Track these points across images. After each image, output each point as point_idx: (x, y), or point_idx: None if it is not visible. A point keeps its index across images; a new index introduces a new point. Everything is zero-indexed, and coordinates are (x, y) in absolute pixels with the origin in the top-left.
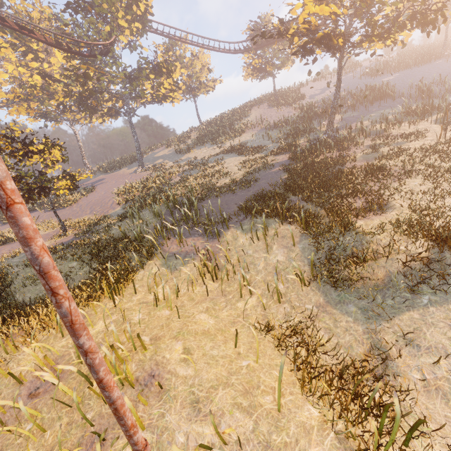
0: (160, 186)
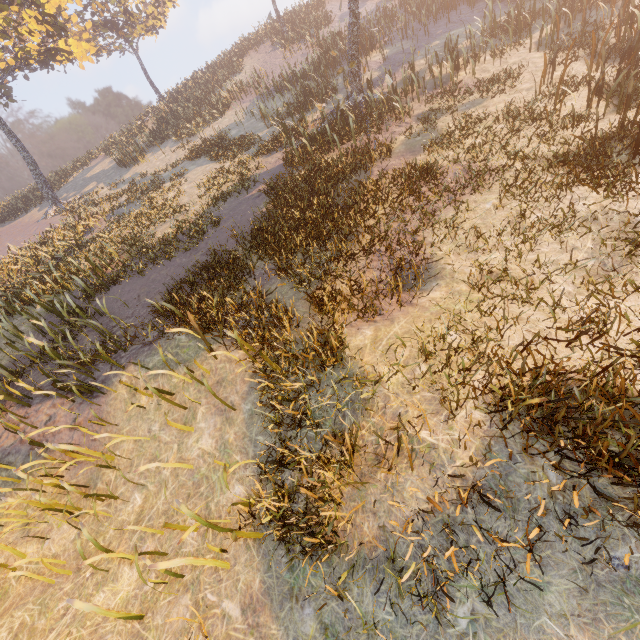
0: (55, 254)
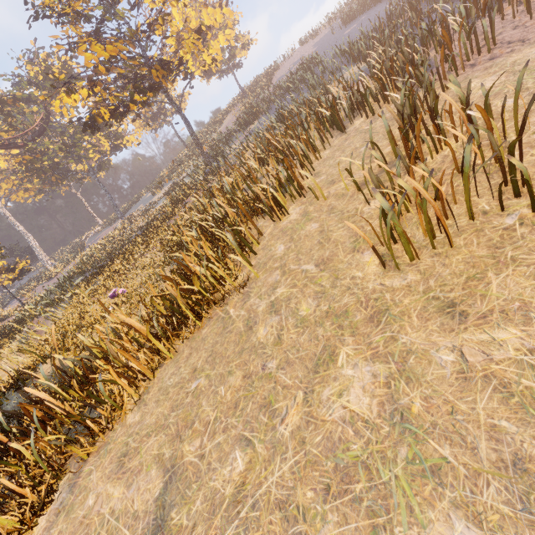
0: (92, 253)
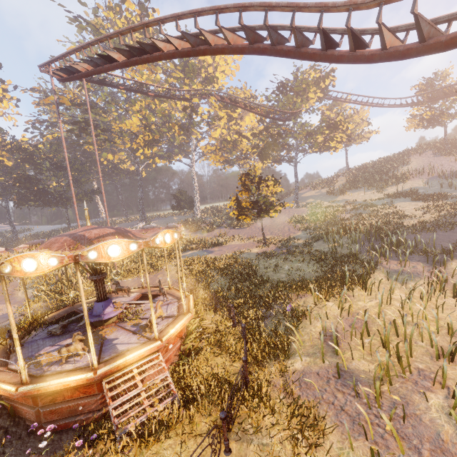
0: (336, 220)
